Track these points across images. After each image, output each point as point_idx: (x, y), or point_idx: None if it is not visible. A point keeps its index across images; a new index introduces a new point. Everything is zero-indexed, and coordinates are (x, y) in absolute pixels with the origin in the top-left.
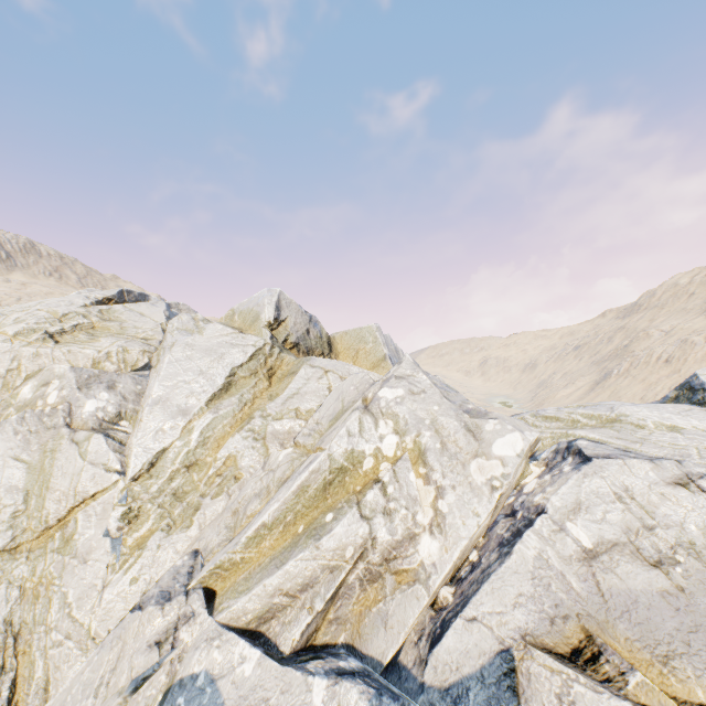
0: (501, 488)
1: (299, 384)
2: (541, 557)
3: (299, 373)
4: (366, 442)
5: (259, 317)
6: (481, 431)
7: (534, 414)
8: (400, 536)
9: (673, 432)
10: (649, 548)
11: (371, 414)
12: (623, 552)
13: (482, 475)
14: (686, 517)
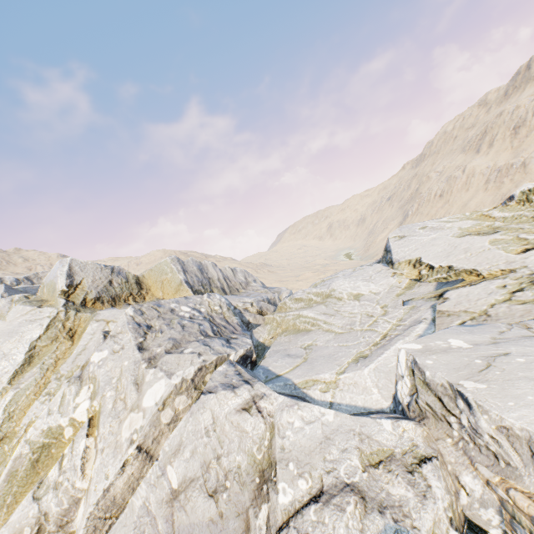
0: (136, 441)
1: (86, 340)
2: (144, 505)
3: (87, 330)
4: (61, 417)
5: (56, 287)
6: (143, 383)
7: (291, 297)
8: (68, 504)
9: (355, 301)
10: (212, 479)
11: (80, 382)
12: (195, 487)
13: (129, 430)
14: (241, 442)
